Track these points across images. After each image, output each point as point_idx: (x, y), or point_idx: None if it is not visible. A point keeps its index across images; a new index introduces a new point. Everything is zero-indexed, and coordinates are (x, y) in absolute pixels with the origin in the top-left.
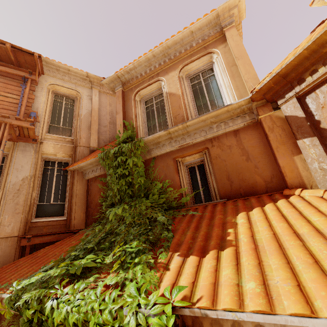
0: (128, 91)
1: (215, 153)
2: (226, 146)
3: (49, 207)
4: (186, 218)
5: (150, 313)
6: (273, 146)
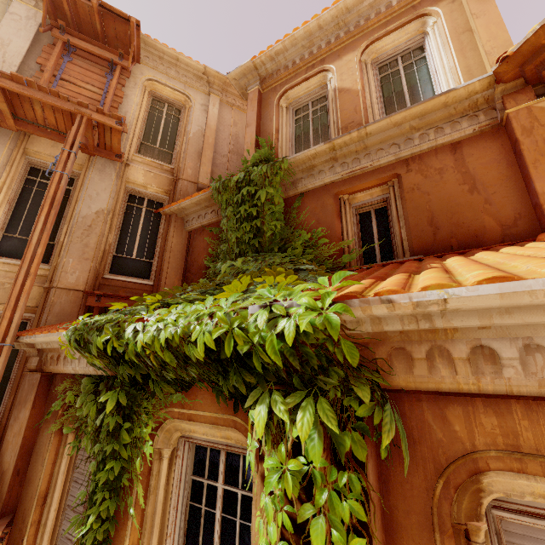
0: (269, 92)
1: (411, 182)
2: (433, 170)
3: (129, 262)
4: None
5: (293, 304)
6: (528, 159)
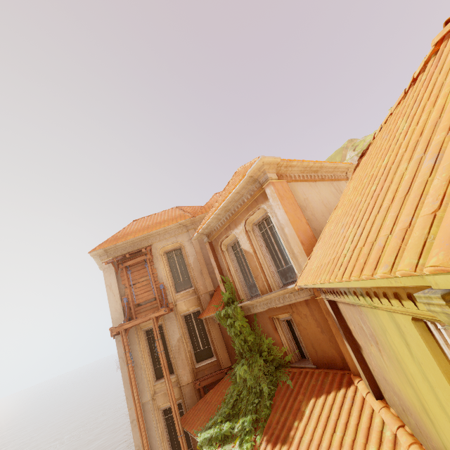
0: (214, 242)
1: (297, 320)
2: (302, 314)
3: (201, 352)
4: (283, 389)
5: None
6: (333, 331)
